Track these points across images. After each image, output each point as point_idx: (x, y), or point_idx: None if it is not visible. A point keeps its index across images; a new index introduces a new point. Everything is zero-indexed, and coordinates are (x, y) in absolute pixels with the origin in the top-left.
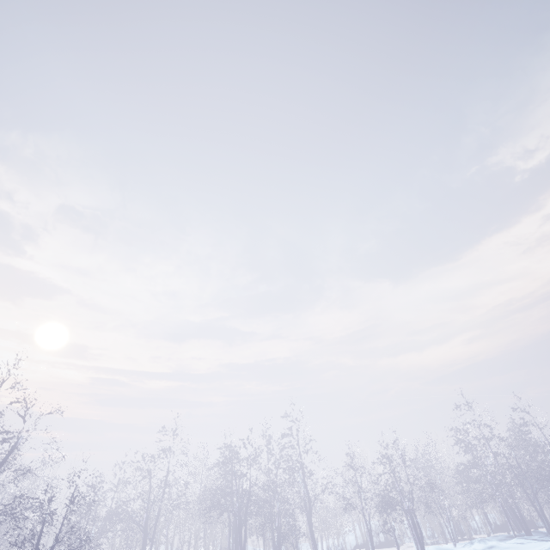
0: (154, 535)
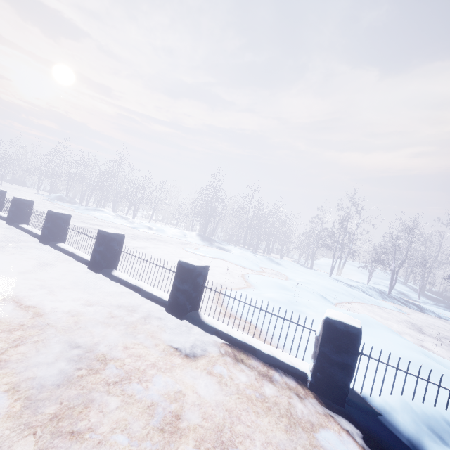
0: (54, 182)
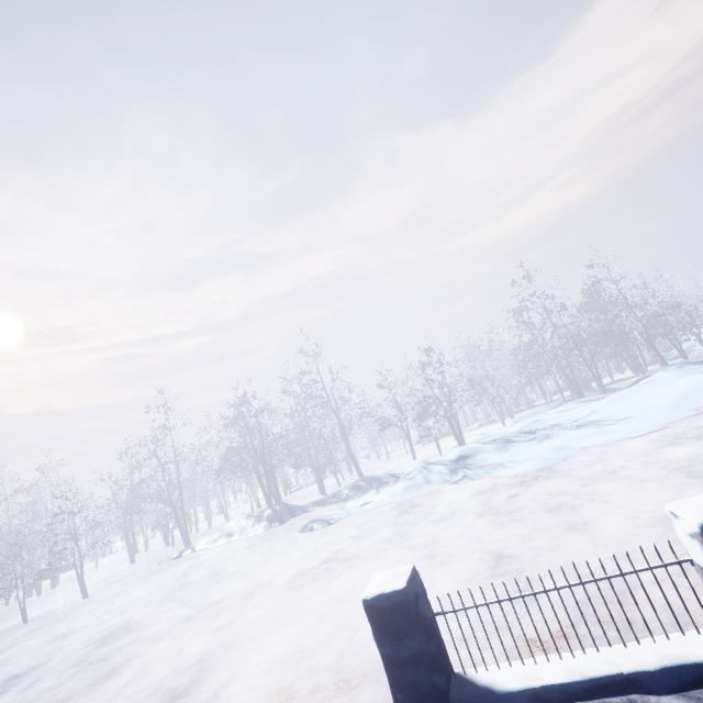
0: (182, 504)
